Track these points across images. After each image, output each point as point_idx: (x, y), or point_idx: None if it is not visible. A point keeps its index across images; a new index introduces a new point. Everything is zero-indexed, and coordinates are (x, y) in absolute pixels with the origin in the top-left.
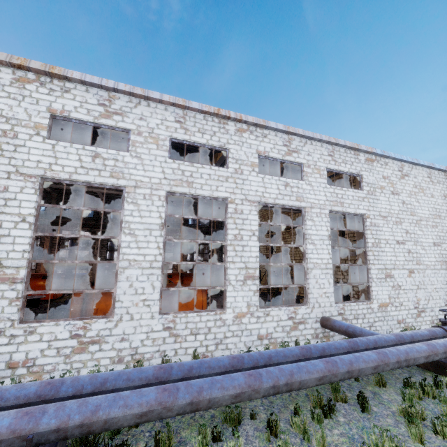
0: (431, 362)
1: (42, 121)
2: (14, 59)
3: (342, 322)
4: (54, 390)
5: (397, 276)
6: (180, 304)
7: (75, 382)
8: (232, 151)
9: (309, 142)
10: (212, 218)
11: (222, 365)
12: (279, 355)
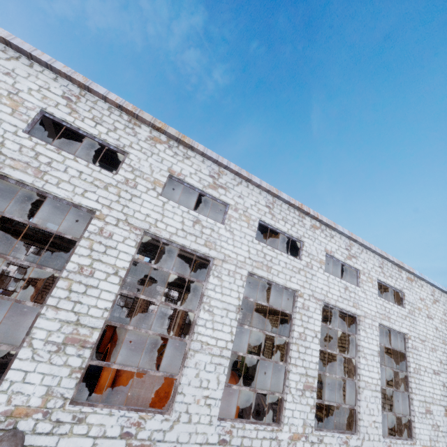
0: None
1: (161, 178)
2: (157, 122)
3: None
4: None
5: (435, 412)
6: None
7: None
8: (306, 245)
9: (365, 250)
10: (281, 309)
11: None
12: None
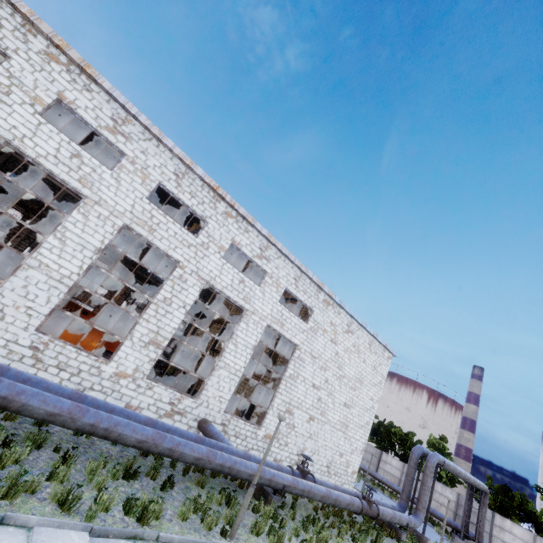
0: (261, 491)
1: (46, 98)
2: (57, 38)
3: (215, 428)
4: None
5: (297, 415)
6: (70, 338)
7: None
8: (209, 226)
9: (284, 258)
10: (154, 271)
11: (61, 393)
12: (123, 413)
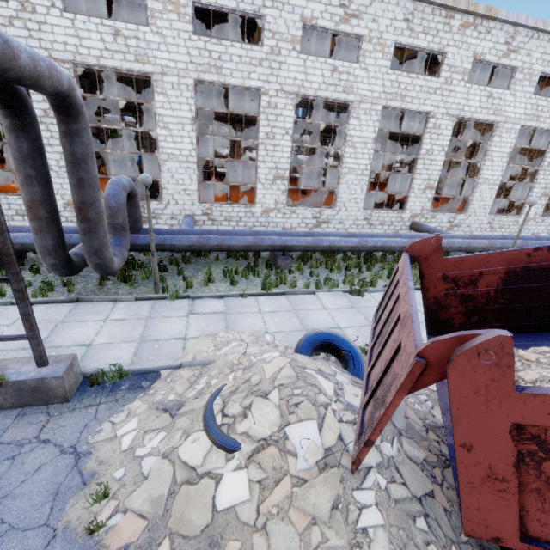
0: None
1: (468, 66)
2: (470, 6)
3: None
4: (506, 238)
5: None
6: None
7: (510, 237)
8: None
9: None
10: (539, 148)
11: None
12: None
